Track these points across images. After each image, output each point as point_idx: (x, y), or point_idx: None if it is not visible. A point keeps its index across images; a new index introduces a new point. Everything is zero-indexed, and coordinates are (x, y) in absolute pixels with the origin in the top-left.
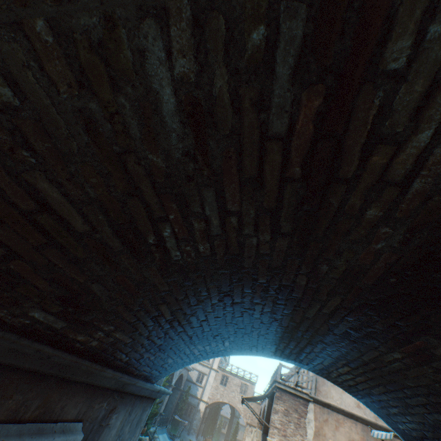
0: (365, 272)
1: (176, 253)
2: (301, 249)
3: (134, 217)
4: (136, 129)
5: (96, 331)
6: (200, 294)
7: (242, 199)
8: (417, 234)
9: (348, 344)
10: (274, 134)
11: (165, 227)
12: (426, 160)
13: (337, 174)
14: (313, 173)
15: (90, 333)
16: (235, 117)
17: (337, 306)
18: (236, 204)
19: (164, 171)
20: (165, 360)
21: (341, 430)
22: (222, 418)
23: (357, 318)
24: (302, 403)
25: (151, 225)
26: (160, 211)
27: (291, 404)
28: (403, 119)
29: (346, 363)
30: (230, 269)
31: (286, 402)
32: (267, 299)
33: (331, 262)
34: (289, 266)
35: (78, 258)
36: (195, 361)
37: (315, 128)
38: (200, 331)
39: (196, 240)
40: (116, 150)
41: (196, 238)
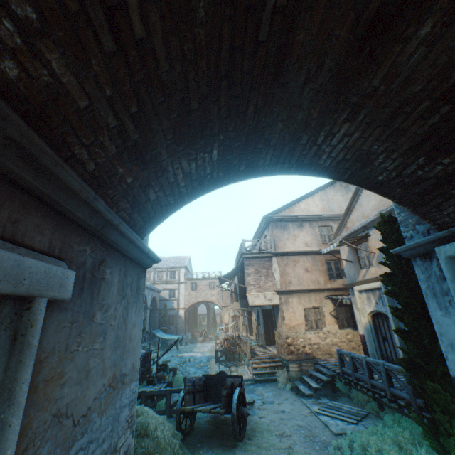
0: None
1: None
2: None
3: None
4: None
5: None
6: None
7: None
8: None
9: (365, 58)
10: None
11: None
12: None
13: None
14: None
15: None
16: None
17: None
18: None
19: None
20: (147, 194)
21: (298, 265)
22: (200, 316)
23: None
24: (267, 261)
25: None
26: None
27: (259, 265)
28: None
29: (346, 117)
30: None
31: (255, 265)
32: None
33: None
34: None
35: None
36: (179, 205)
37: None
38: (186, 109)
39: None
40: None
41: None
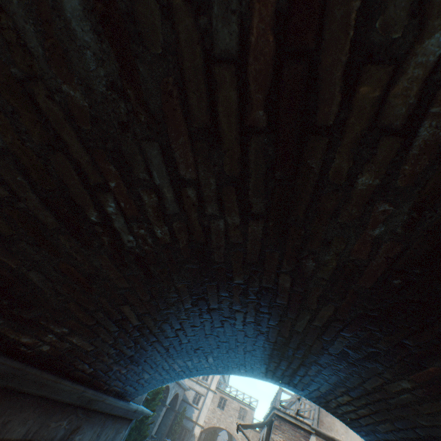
0: (361, 271)
1: (128, 237)
2: (279, 237)
3: (63, 182)
4: (35, 40)
5: (46, 333)
6: (169, 295)
7: (197, 161)
8: (428, 212)
9: (346, 367)
10: (223, 53)
11: (107, 199)
12: (438, 88)
13: (314, 120)
14: (282, 120)
15: (38, 335)
16: (165, 23)
17: (330, 318)
18: (190, 169)
19: (88, 113)
20: (140, 375)
21: None
22: None
23: (356, 333)
24: (302, 435)
25: (90, 196)
26: (97, 175)
27: (290, 435)
28: (401, 14)
29: (345, 391)
30: (199, 264)
31: (285, 432)
32: (247, 305)
33: (318, 257)
34: (267, 261)
35: (2, 234)
36: (177, 378)
37: (277, 41)
38: (177, 342)
39: (149, 220)
40: (17, 75)
41: (149, 217)
